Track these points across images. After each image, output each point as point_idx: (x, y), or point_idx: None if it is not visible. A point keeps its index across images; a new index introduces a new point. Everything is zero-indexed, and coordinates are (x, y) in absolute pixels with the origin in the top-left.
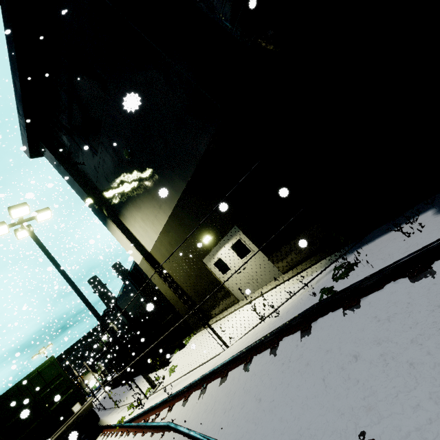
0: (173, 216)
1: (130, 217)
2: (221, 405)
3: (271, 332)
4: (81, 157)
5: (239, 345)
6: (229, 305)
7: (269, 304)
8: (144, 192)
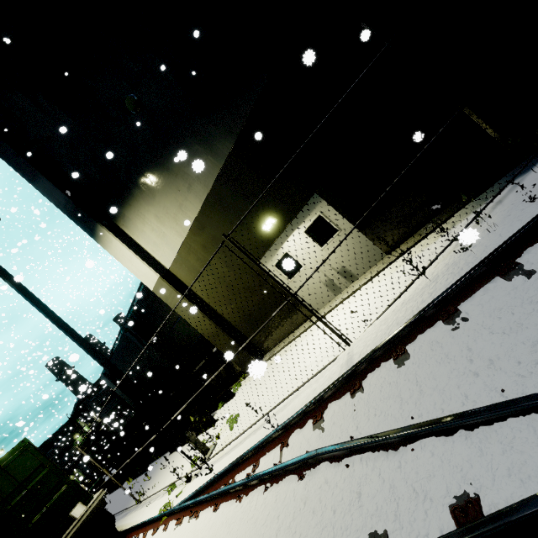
0: (211, 200)
1: (136, 217)
2: (442, 378)
3: (493, 252)
4: (44, 128)
5: (386, 324)
6: (299, 323)
7: (388, 285)
8: (160, 169)
